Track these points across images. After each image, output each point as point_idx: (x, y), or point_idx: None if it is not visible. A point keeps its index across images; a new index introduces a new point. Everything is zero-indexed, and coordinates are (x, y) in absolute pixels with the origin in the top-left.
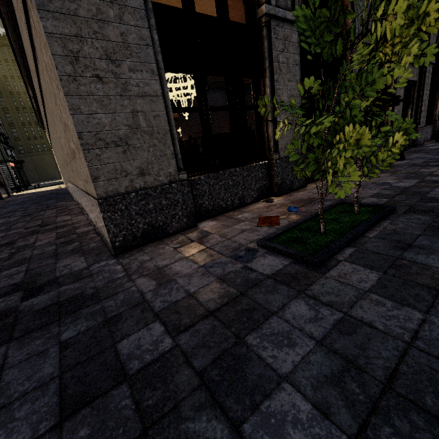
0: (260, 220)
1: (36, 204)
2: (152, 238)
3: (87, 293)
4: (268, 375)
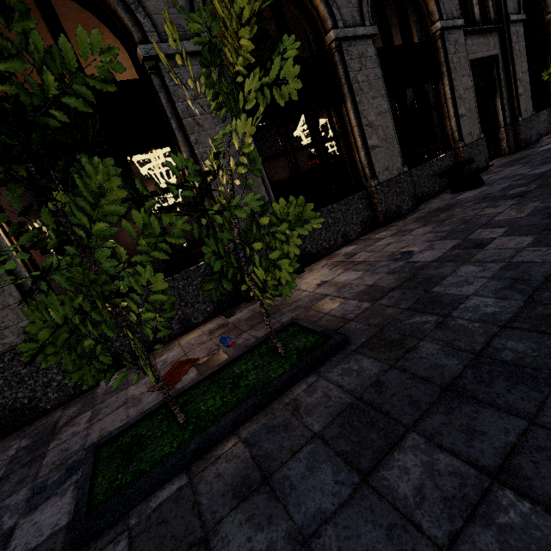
0: (167, 372)
1: None
2: (15, 425)
3: None
4: None
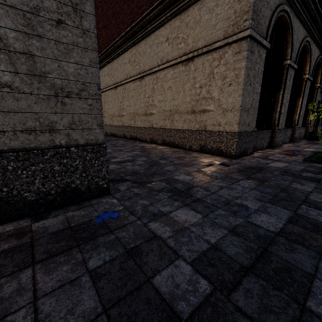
0: (285, 154)
1: None
2: (243, 154)
3: (254, 166)
4: None
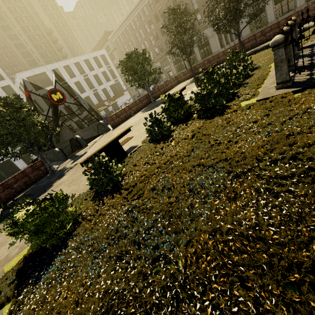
0: None
1: None
2: None
3: None
4: None
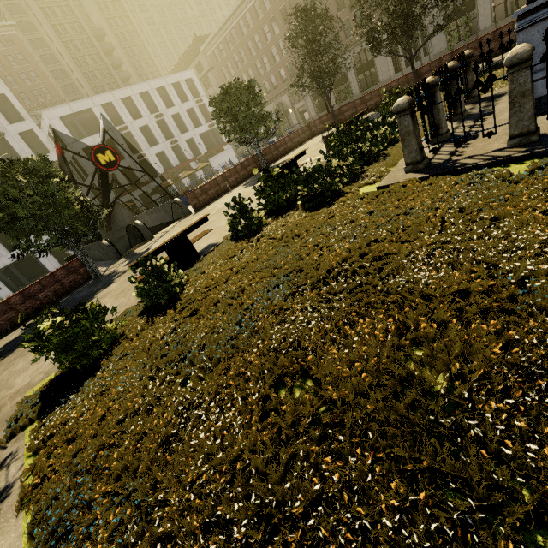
0: None
1: None
2: None
3: None
4: None
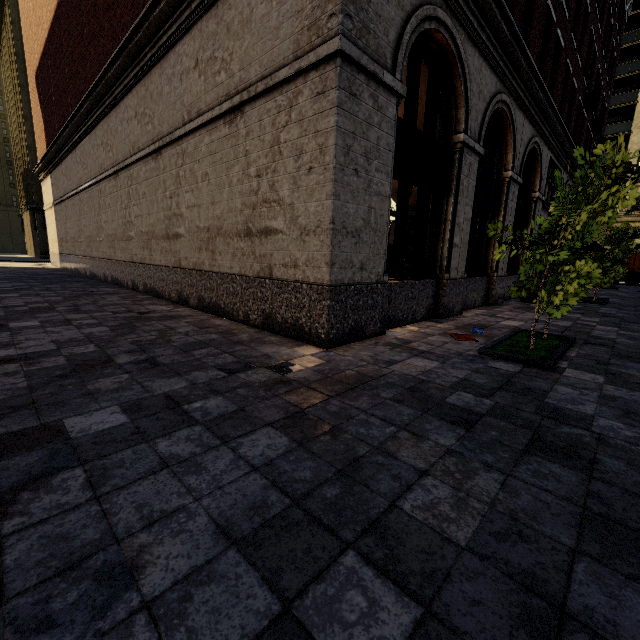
0: (452, 336)
1: (54, 285)
2: (354, 337)
3: (351, 373)
4: (583, 414)
